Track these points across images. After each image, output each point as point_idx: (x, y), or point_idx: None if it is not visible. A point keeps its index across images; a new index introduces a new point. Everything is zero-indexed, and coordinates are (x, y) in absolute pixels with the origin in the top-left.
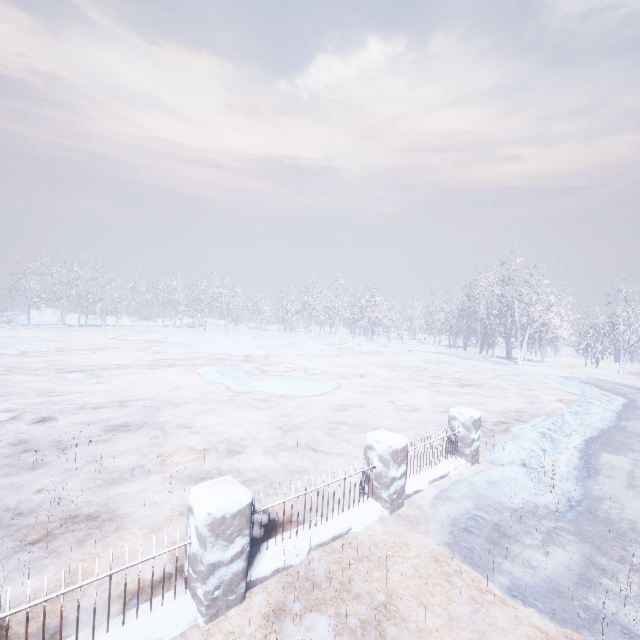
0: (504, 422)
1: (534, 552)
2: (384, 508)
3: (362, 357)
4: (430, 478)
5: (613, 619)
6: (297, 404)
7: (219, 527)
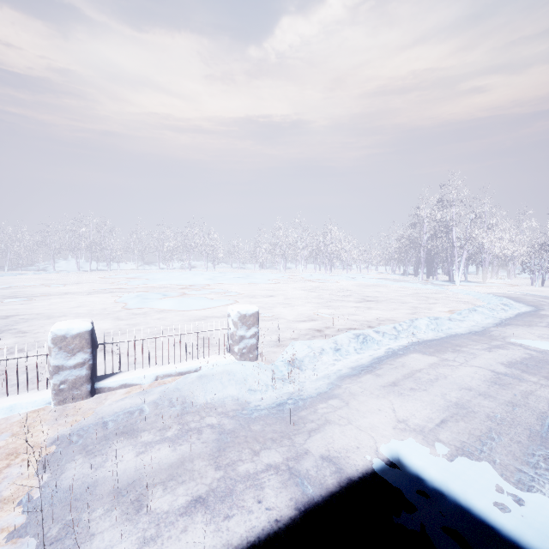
0: (354, 329)
1: (131, 450)
2: (52, 399)
3: (299, 283)
4: (159, 373)
5: (77, 542)
6: (168, 317)
7: None
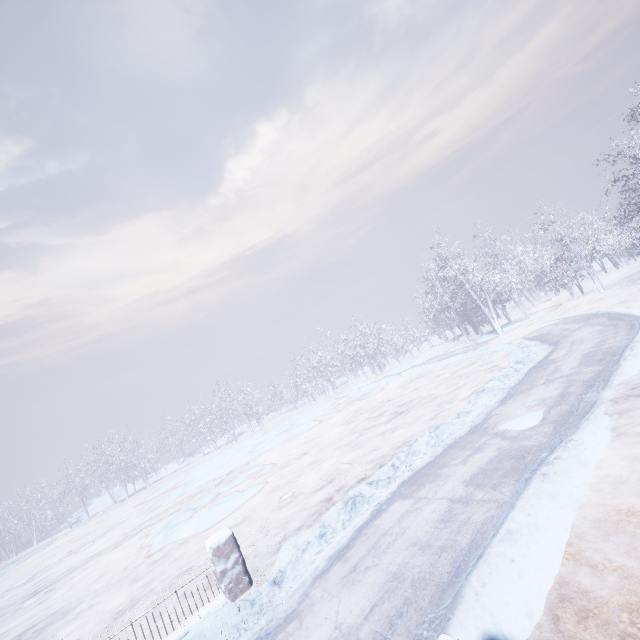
0: (366, 477)
1: None
2: None
3: (343, 412)
4: None
5: None
6: (190, 547)
7: None
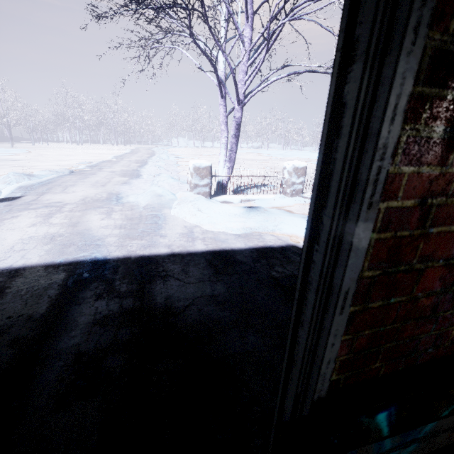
0: None
1: None
2: None
3: None
4: None
5: None
6: None
7: None
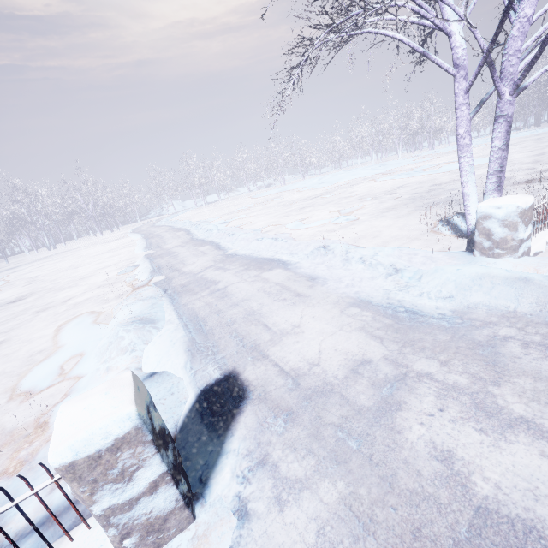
0: None
1: None
2: None
3: None
4: None
5: None
6: None
7: None
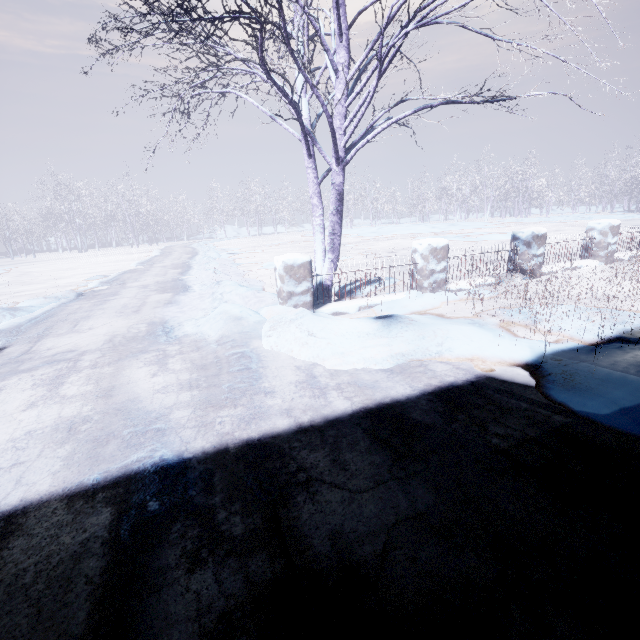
0: None
1: None
2: None
3: (536, 225)
4: None
5: None
6: None
7: (612, 230)
